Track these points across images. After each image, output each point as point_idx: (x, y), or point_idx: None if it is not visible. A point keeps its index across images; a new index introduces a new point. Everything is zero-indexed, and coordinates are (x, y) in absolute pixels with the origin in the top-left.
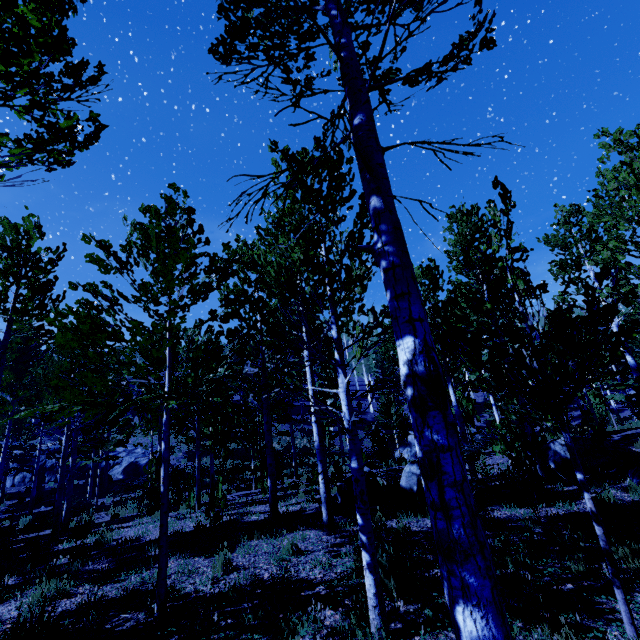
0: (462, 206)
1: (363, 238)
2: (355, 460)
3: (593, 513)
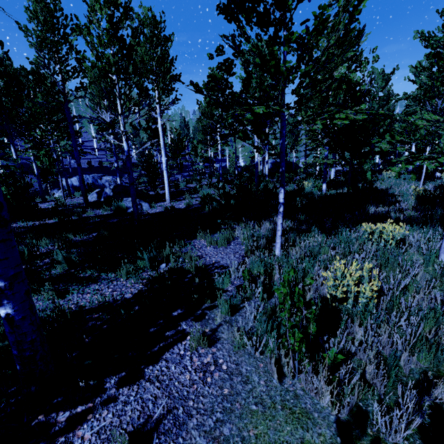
0: None
1: None
2: None
3: None
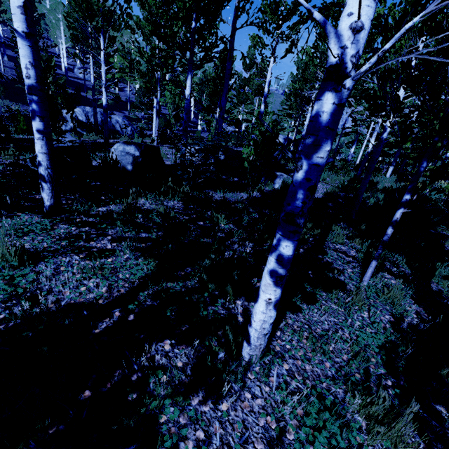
0: None
1: None
2: (327, 152)
3: (396, 221)
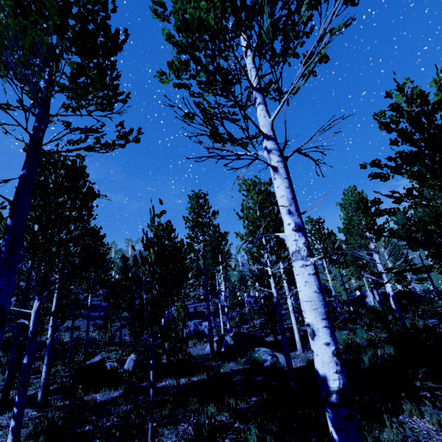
0: (199, 191)
1: (70, 217)
2: (27, 358)
3: (151, 382)
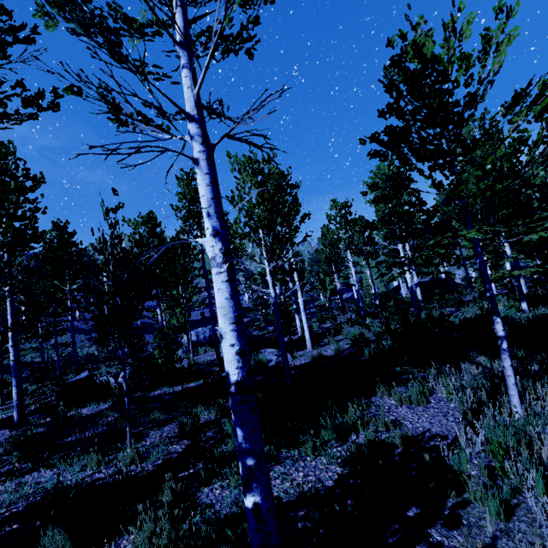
0: (191, 170)
1: None
2: None
3: (125, 391)
